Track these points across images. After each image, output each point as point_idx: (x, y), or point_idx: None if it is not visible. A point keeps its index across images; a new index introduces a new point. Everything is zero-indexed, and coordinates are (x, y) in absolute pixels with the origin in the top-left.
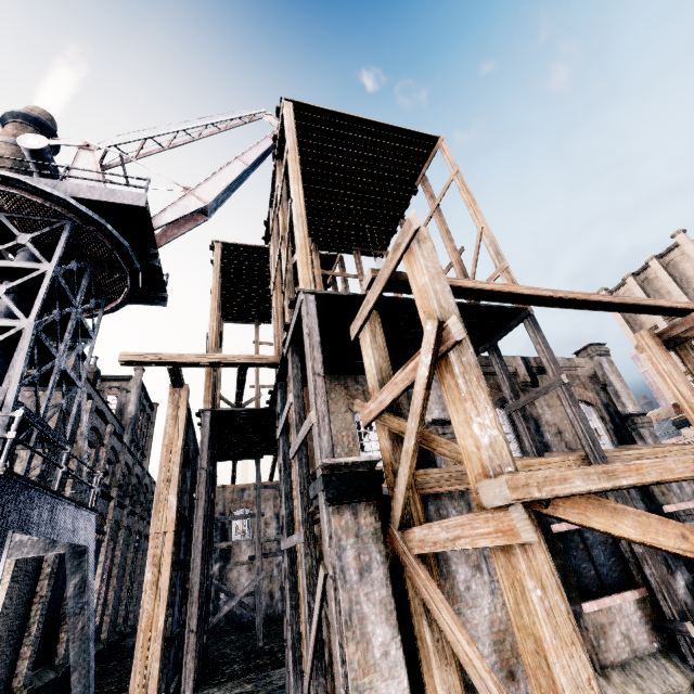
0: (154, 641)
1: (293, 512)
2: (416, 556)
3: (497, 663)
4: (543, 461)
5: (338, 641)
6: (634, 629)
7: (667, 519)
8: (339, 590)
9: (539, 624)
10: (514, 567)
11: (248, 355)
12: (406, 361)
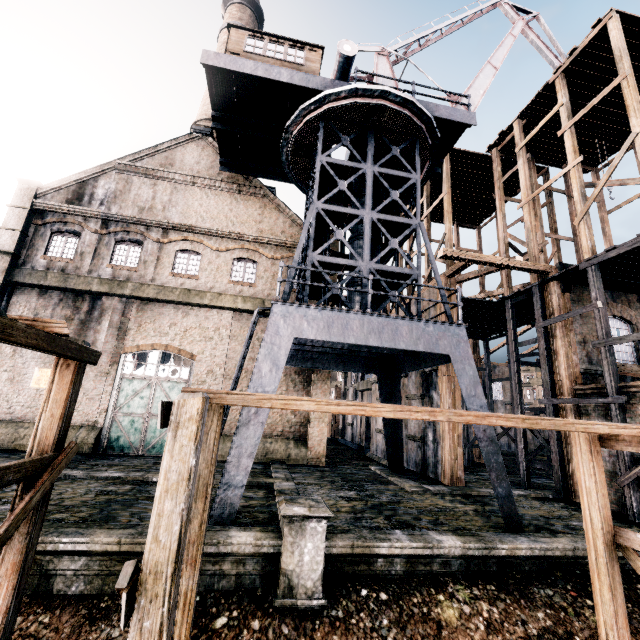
0: (457, 437)
1: (554, 382)
2: None
3: None
4: None
5: None
6: None
7: None
8: None
9: None
10: None
11: (524, 261)
12: None
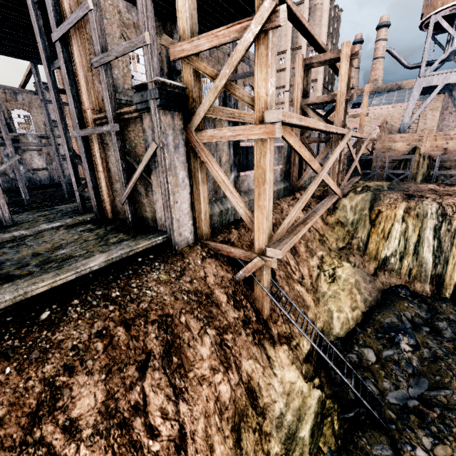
0: None
1: (81, 112)
2: (203, 144)
3: (213, 189)
4: (246, 113)
5: (165, 175)
6: (251, 182)
7: (299, 141)
8: (166, 154)
9: (267, 164)
10: (264, 147)
11: None
12: (173, 9)
